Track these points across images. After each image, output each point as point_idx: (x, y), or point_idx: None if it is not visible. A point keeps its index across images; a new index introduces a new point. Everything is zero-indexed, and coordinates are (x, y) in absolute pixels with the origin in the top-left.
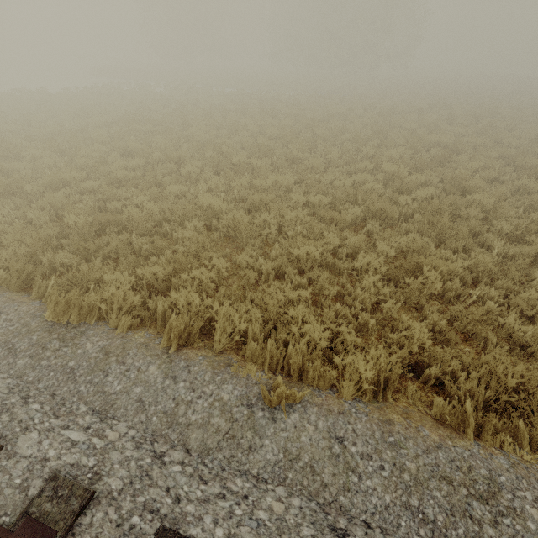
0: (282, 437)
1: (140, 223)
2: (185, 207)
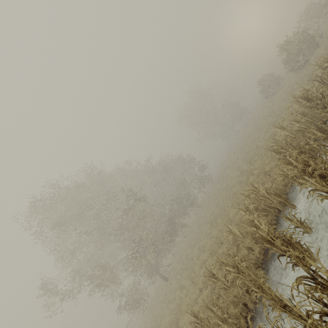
0: None
1: None
2: None
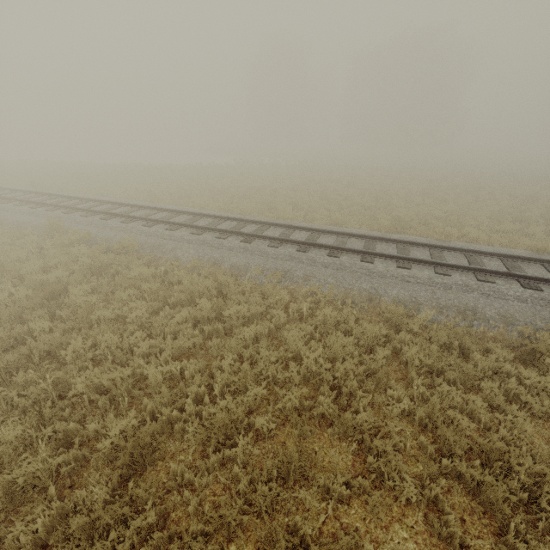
0: (547, 256)
1: (410, 220)
2: (428, 213)
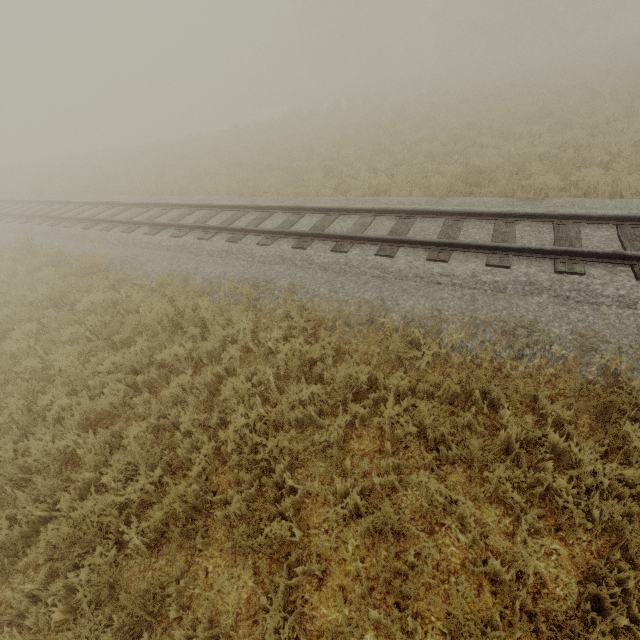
0: None
1: (494, 168)
2: (525, 154)
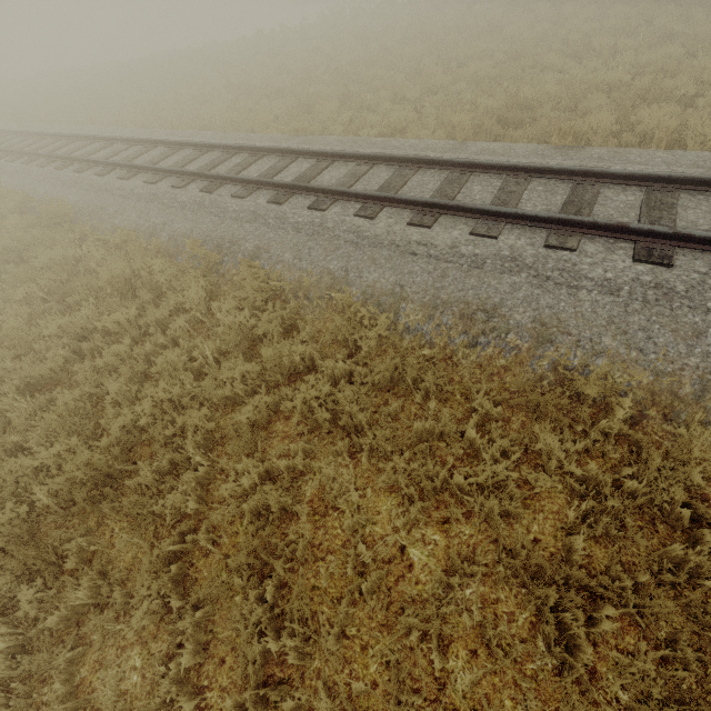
0: None
1: (545, 102)
2: (588, 81)
